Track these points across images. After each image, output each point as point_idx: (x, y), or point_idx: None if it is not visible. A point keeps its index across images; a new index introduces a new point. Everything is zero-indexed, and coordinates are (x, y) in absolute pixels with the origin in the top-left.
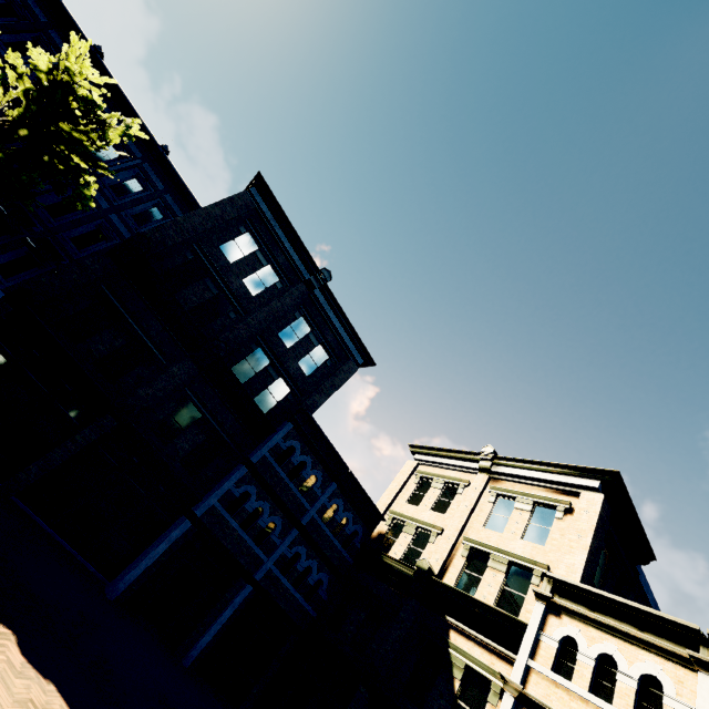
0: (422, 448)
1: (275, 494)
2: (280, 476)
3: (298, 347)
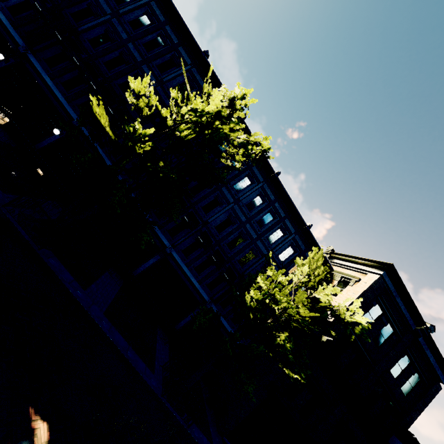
0: None
1: None
2: None
3: (402, 377)
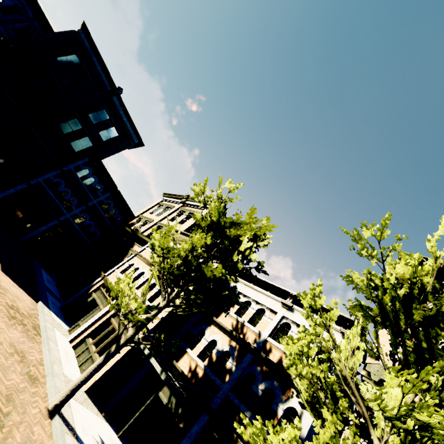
0: (167, 194)
1: (74, 187)
2: (79, 181)
3: (100, 124)
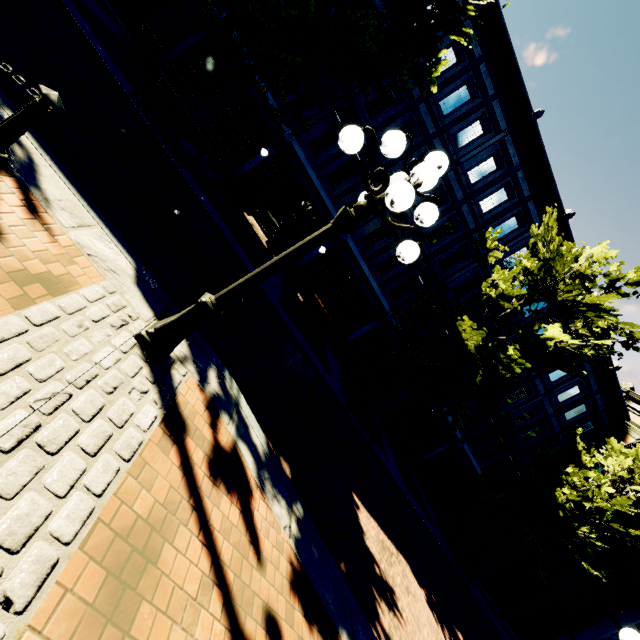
0: None
1: None
2: None
3: None
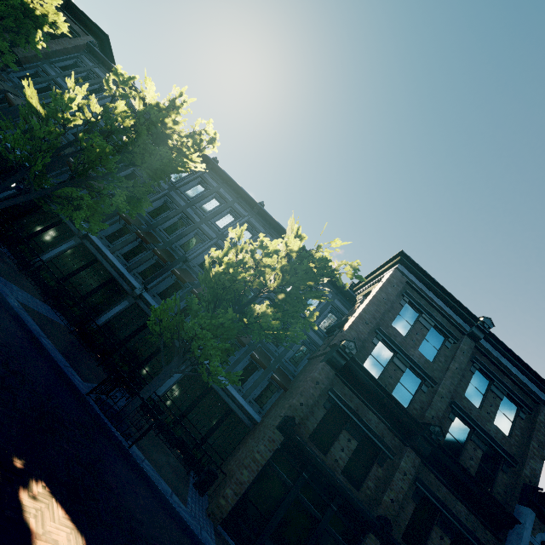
0: None
1: None
2: None
3: (487, 404)
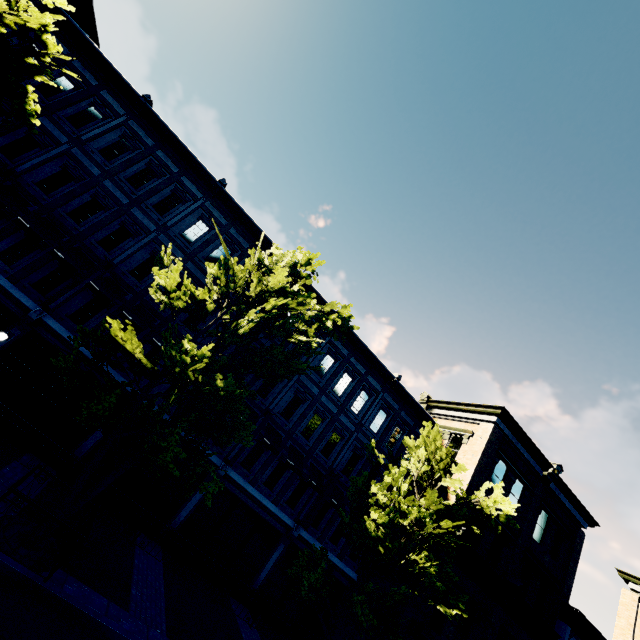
0: (638, 579)
1: None
2: None
3: (545, 539)
